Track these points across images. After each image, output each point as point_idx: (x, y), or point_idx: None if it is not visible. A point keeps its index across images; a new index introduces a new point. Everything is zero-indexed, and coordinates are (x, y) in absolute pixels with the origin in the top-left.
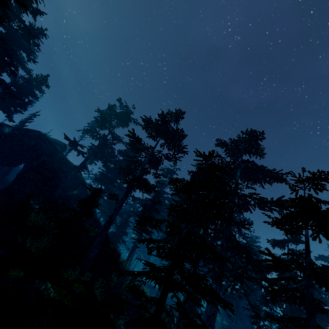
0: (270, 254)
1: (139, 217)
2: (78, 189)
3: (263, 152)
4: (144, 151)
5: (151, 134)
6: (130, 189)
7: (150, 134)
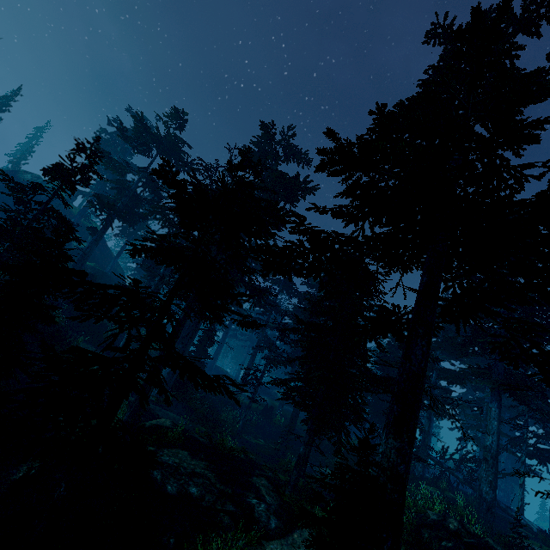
0: (154, 233)
1: (146, 261)
2: (86, 243)
3: (308, 158)
4: (128, 171)
5: (137, 149)
6: (110, 220)
7: (136, 148)
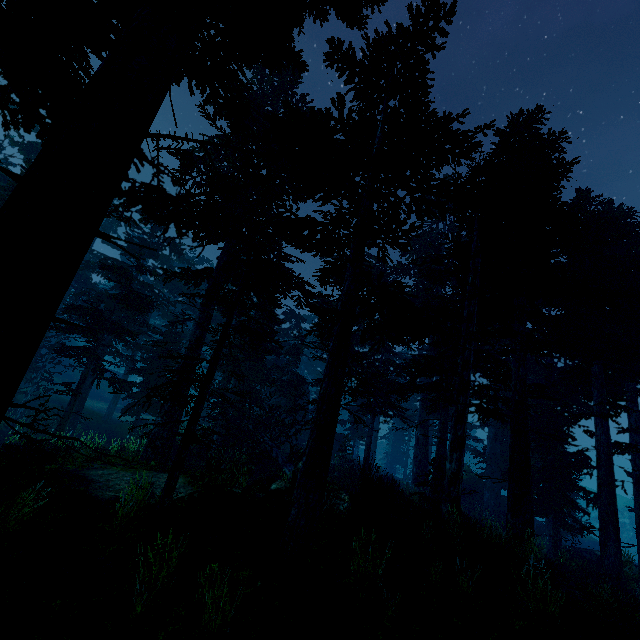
0: None
1: None
2: None
3: None
4: None
5: None
6: None
7: None
